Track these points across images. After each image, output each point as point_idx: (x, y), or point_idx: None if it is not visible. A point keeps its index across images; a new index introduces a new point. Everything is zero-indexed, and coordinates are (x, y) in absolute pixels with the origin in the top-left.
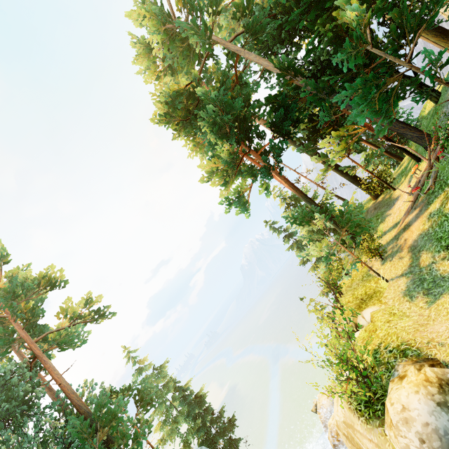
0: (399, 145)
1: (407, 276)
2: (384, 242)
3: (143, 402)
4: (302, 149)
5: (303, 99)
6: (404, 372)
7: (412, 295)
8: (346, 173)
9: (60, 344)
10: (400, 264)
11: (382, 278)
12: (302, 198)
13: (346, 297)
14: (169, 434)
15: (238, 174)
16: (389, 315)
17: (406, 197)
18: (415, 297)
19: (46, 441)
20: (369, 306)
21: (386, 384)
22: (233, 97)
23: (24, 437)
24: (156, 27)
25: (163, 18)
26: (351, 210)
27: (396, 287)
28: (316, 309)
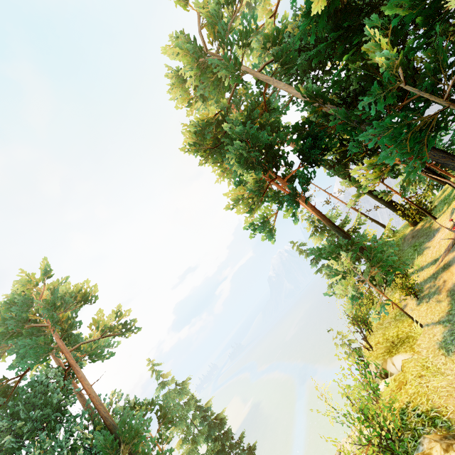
0: (438, 178)
1: (445, 325)
2: (421, 279)
3: (164, 418)
4: (332, 172)
5: (333, 126)
6: (429, 449)
7: (448, 349)
8: (380, 197)
9: (91, 355)
10: (438, 308)
11: (415, 323)
12: (330, 227)
13: (376, 336)
14: (188, 454)
15: (264, 200)
16: (421, 368)
17: (447, 231)
18: (452, 351)
19: (75, 449)
20: (400, 353)
21: (411, 454)
22: (261, 123)
23: (57, 443)
24: (188, 63)
25: (196, 54)
26: (381, 248)
27: (431, 335)
28: (344, 343)
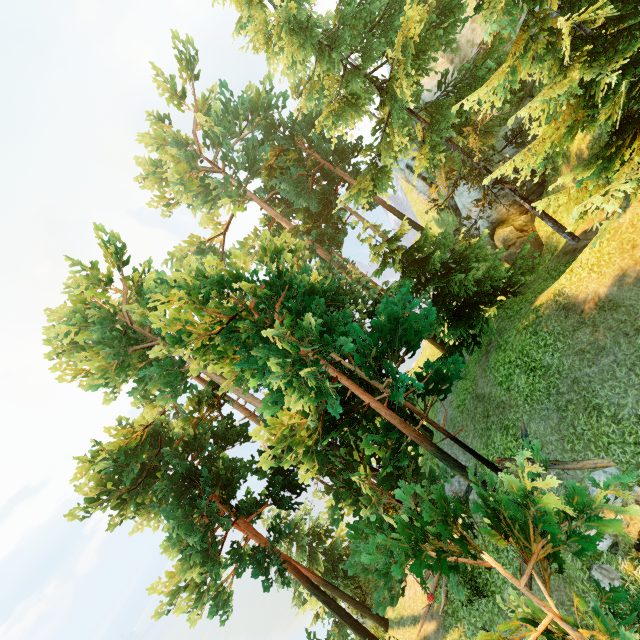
0: None
1: None
2: None
3: None
4: None
5: None
6: None
7: None
8: None
9: None
10: None
11: None
12: (308, 589)
13: None
14: None
15: None
16: None
17: None
18: None
19: None
20: None
21: None
22: (213, 431)
23: None
24: (102, 368)
25: (117, 358)
26: None
27: None
28: None
